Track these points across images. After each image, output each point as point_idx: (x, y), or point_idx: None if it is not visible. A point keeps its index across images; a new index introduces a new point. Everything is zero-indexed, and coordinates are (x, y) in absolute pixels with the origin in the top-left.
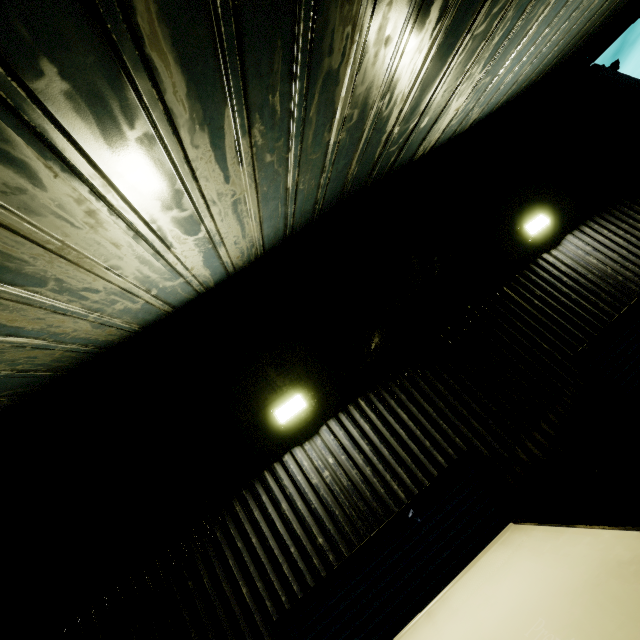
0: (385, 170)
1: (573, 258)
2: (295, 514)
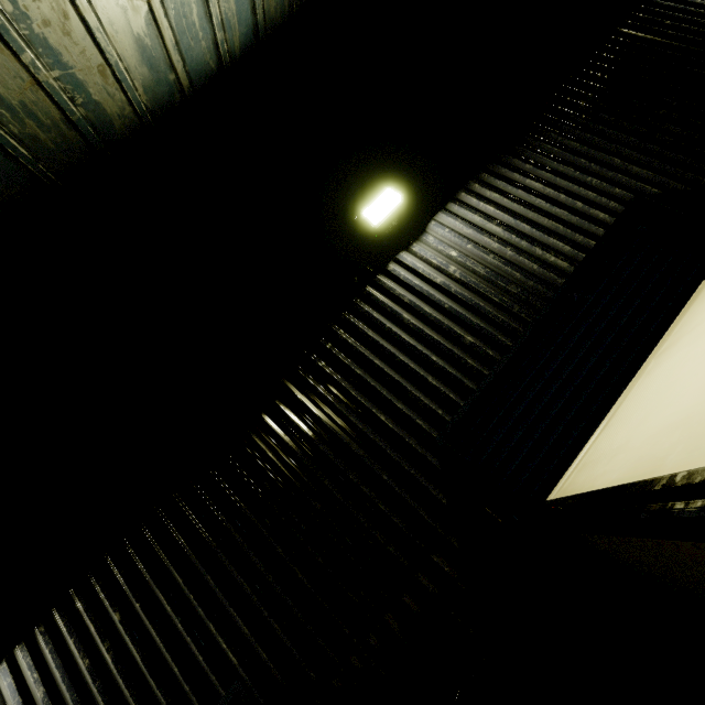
0: None
1: None
2: (425, 320)
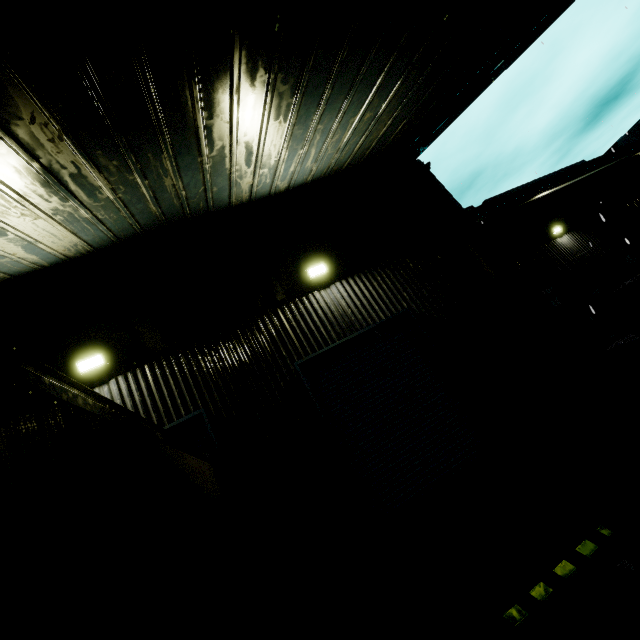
0: (201, 210)
1: (332, 299)
2: None
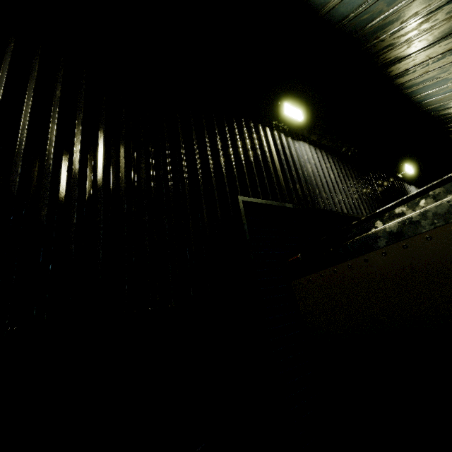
0: None
1: None
2: None
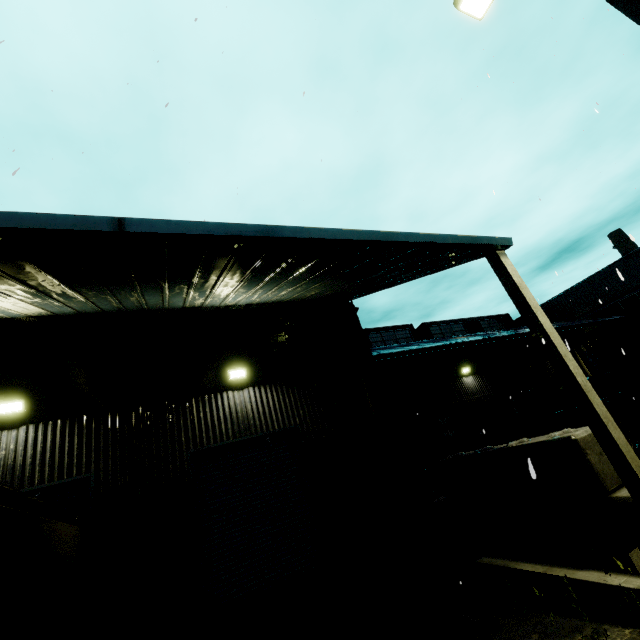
0: (157, 307)
1: (241, 400)
2: None
